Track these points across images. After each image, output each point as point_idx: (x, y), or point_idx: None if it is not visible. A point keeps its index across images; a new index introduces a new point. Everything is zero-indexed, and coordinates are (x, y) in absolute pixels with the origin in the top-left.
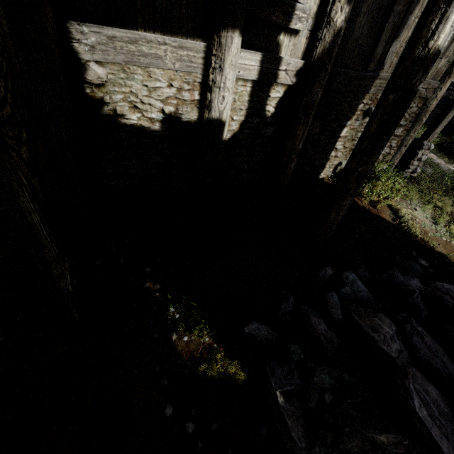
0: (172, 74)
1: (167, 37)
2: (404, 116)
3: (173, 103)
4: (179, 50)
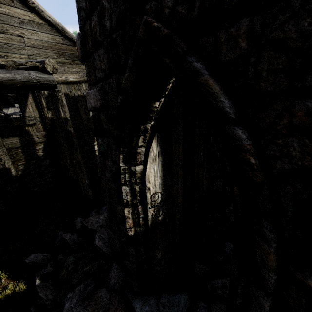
0: None
1: None
2: None
3: None
4: None
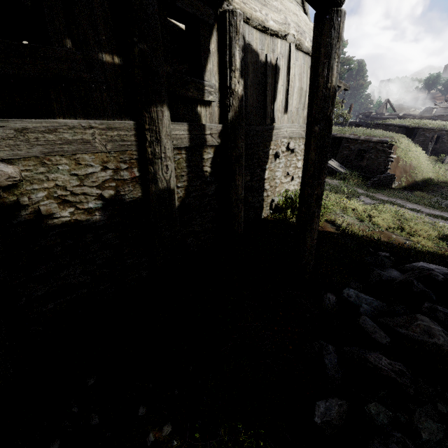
0: (104, 157)
1: (92, 120)
2: (298, 153)
3: (112, 186)
4: (108, 131)
